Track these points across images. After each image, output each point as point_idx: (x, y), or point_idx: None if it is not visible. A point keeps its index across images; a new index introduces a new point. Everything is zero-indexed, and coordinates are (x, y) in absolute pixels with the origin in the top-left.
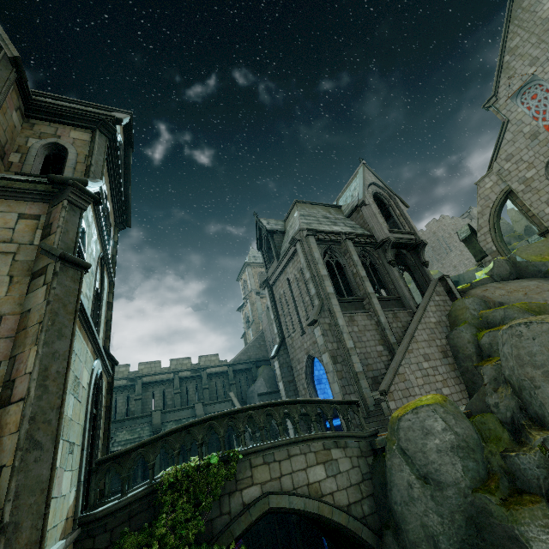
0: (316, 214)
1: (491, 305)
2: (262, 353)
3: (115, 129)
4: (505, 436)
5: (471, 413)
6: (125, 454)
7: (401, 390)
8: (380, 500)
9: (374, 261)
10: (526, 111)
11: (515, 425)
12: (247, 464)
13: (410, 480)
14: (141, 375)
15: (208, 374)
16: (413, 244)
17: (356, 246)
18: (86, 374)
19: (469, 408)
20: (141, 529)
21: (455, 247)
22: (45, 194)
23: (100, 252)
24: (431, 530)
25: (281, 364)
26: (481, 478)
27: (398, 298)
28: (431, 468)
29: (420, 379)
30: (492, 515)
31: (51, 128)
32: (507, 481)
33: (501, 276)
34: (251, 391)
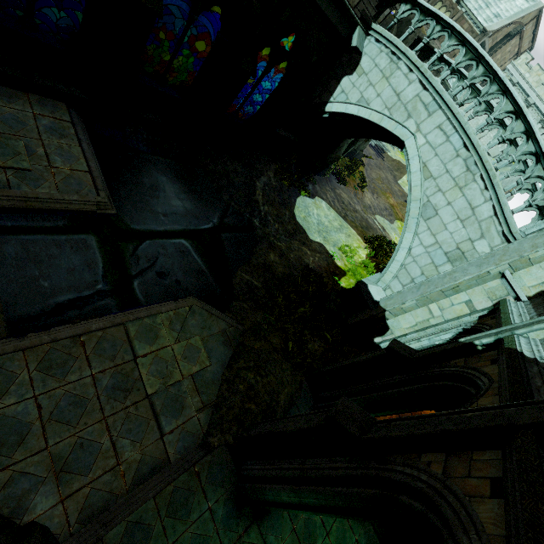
0: None
1: None
2: None
3: None
4: None
5: None
6: None
7: None
8: None
9: None
10: None
11: None
12: None
13: None
14: None
15: None
16: None
17: None
18: None
19: None
20: None
21: None
22: None
23: None
24: None
25: None
26: None
27: None
28: None
29: None
30: None
31: None
32: None
33: None
34: None
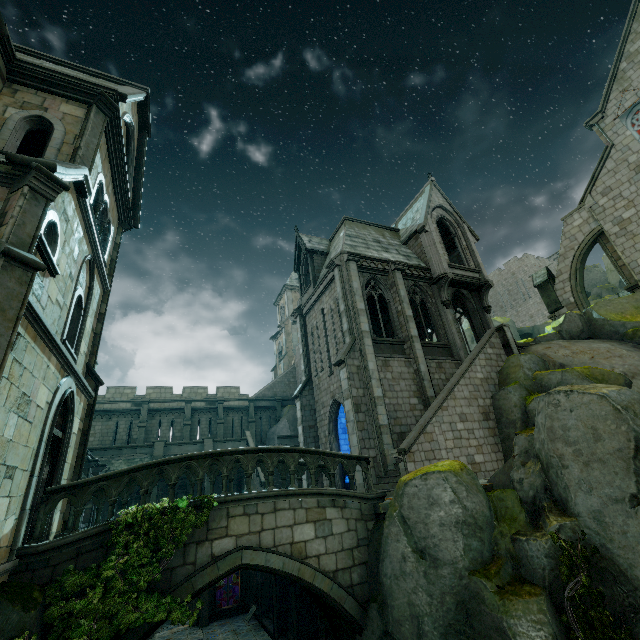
0: (365, 236)
1: (550, 366)
2: (291, 391)
3: (117, 106)
4: (522, 517)
5: (492, 486)
6: (83, 485)
7: (424, 451)
8: (372, 570)
9: (426, 299)
10: (635, 135)
11: (535, 507)
12: (224, 513)
13: (405, 553)
14: (149, 400)
15: (225, 407)
16: (476, 283)
17: (407, 279)
18: (44, 392)
19: (491, 481)
20: (86, 569)
21: (536, 293)
22: (5, 176)
23: (88, 254)
24: (417, 610)
25: (304, 406)
26: (484, 560)
27: (447, 346)
28: (431, 543)
29: (450, 441)
30: (484, 603)
31: (38, 97)
32: (511, 567)
33: (571, 333)
34: (272, 432)
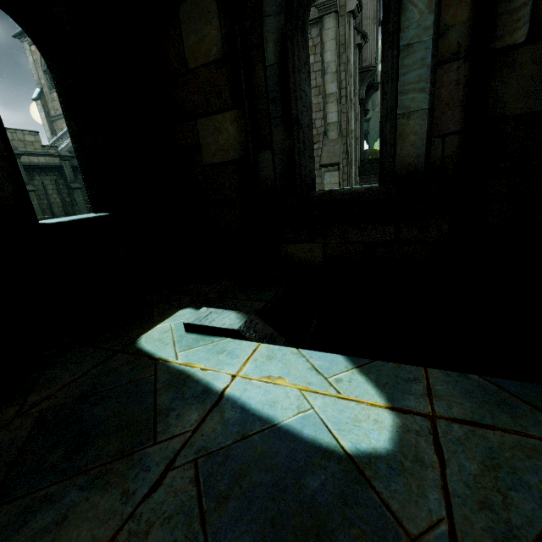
0: None
1: None
2: None
3: None
4: None
5: None
6: None
7: None
8: None
9: None
10: None
11: None
12: None
13: None
14: None
15: (24, 166)
16: (370, 82)
17: None
18: None
19: None
20: None
21: None
22: None
23: None
24: None
25: None
26: None
27: None
28: None
29: None
30: None
31: None
32: None
33: None
34: None
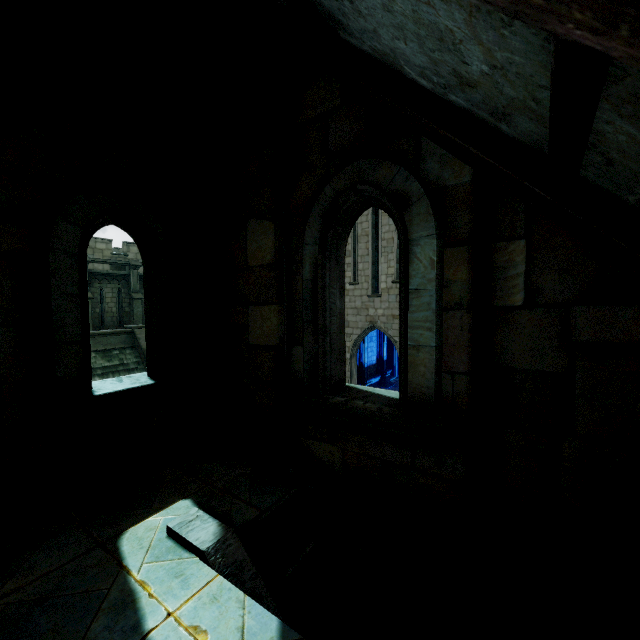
0: None
1: None
2: None
3: None
4: None
5: None
6: None
7: None
8: None
9: None
10: None
11: None
12: None
13: None
14: None
15: (140, 276)
16: None
17: None
18: None
19: None
20: None
21: None
22: None
23: None
24: None
25: None
26: None
27: None
28: None
29: None
30: None
31: None
32: None
33: None
34: None
